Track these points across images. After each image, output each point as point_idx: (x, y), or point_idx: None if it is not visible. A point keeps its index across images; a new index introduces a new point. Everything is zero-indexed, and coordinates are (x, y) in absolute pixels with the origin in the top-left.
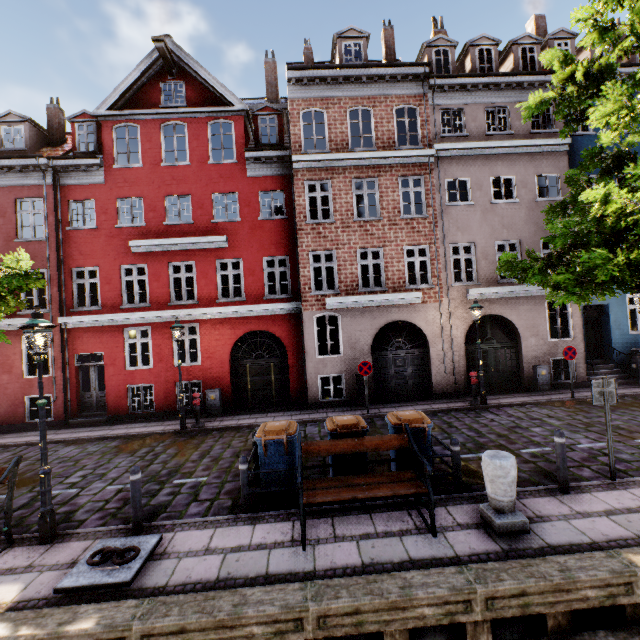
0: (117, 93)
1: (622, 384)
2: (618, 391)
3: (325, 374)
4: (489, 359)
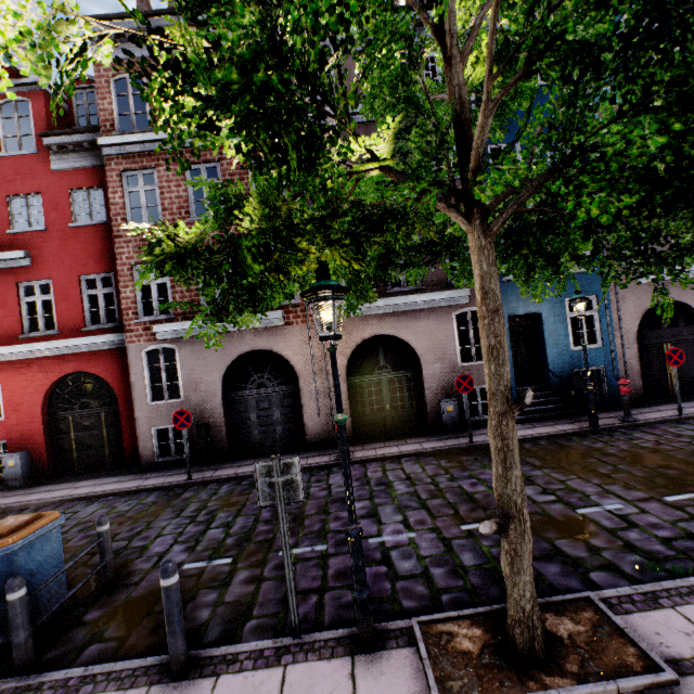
0: None
1: (557, 418)
2: (540, 430)
3: (161, 425)
4: (383, 393)
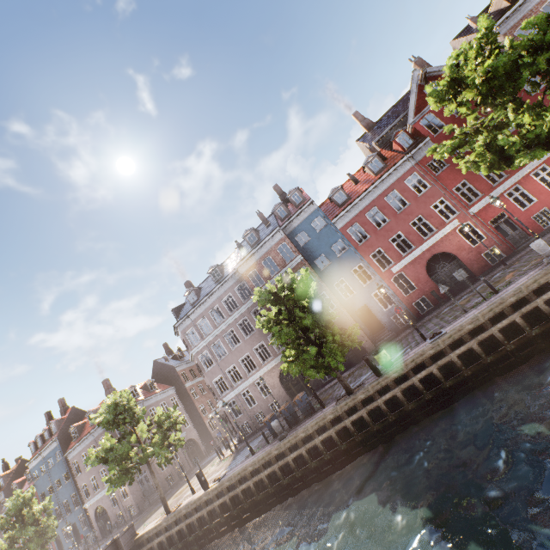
0: (411, 109)
1: None
2: None
3: None
4: None
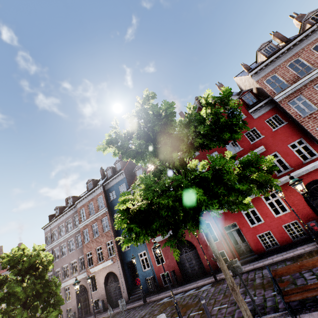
0: None
1: None
2: None
3: None
4: None
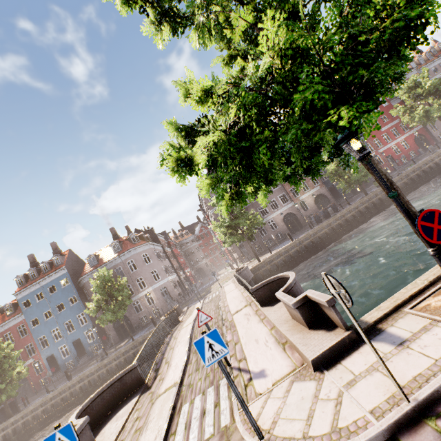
0: None
1: None
2: None
3: (438, 135)
4: None
